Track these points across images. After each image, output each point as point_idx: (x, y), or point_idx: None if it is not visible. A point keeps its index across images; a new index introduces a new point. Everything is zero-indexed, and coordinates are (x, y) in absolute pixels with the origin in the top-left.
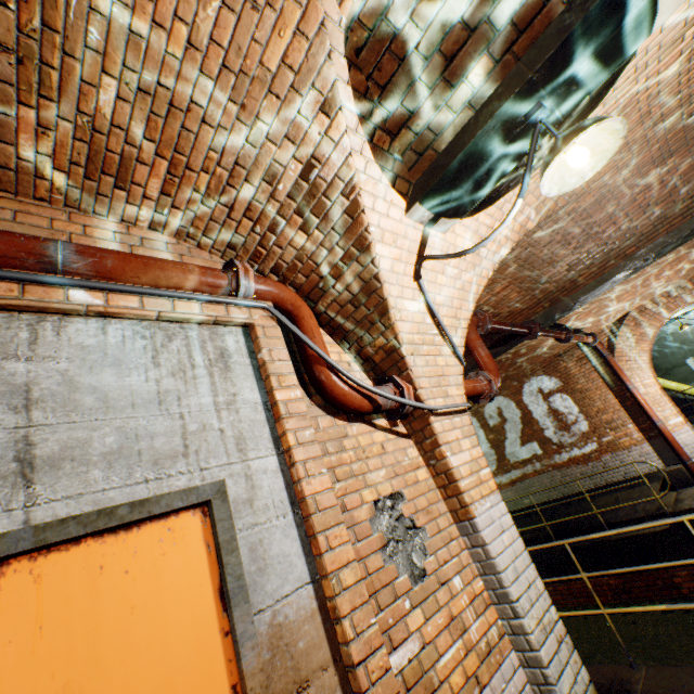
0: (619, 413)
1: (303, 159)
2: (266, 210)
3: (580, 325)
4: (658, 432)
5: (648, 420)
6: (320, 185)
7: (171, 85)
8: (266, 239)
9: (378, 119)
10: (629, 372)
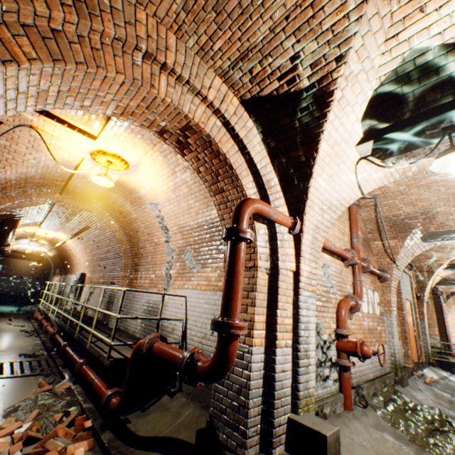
0: (434, 323)
1: (436, 259)
2: (421, 259)
3: (438, 287)
4: (445, 335)
5: (444, 329)
6: (434, 262)
7: (431, 250)
8: (415, 261)
9: (451, 260)
10: (447, 311)
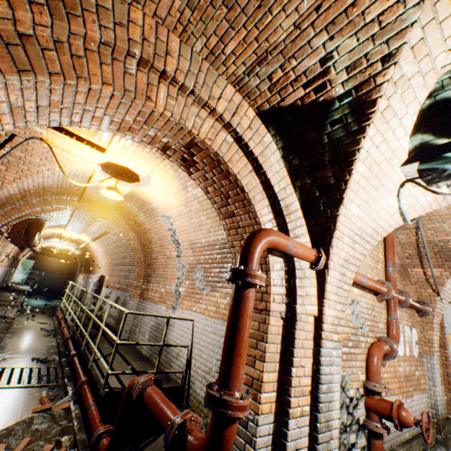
0: None
1: None
2: None
3: None
4: None
5: None
6: None
7: None
8: None
9: None
10: None
